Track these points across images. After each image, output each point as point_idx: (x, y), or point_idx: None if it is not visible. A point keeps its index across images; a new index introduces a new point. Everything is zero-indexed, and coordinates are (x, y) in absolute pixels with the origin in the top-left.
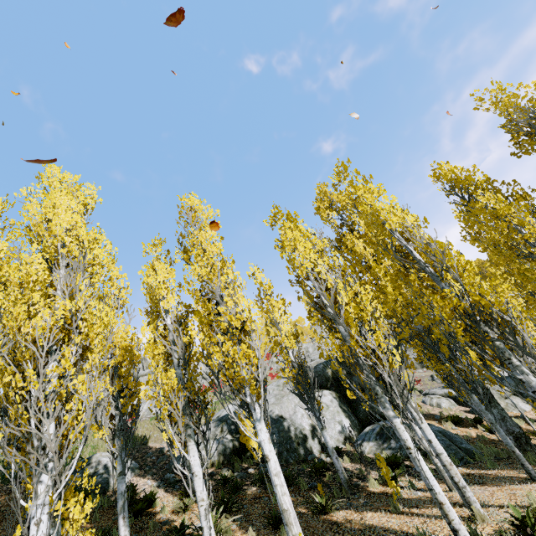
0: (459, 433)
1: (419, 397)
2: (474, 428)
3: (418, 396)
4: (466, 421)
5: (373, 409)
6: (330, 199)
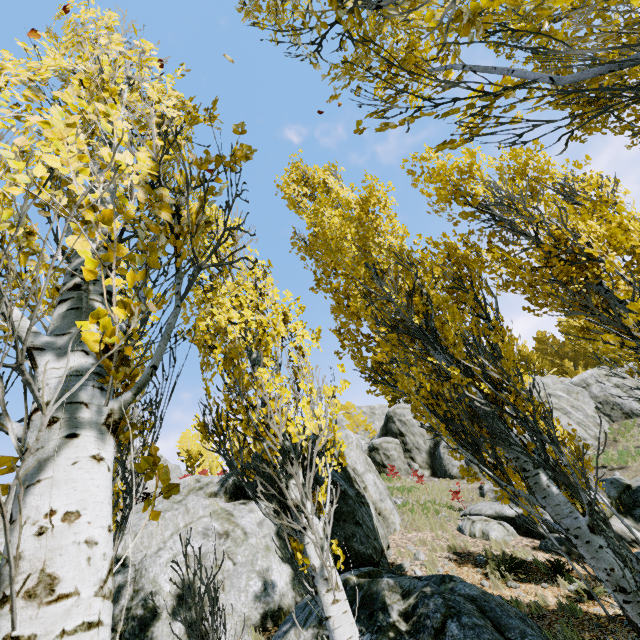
0: (521, 597)
1: (454, 521)
2: (551, 584)
3: (453, 519)
4: (536, 568)
5: (351, 541)
6: (303, 174)
